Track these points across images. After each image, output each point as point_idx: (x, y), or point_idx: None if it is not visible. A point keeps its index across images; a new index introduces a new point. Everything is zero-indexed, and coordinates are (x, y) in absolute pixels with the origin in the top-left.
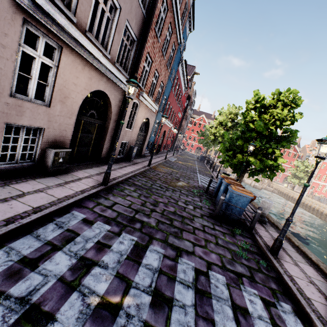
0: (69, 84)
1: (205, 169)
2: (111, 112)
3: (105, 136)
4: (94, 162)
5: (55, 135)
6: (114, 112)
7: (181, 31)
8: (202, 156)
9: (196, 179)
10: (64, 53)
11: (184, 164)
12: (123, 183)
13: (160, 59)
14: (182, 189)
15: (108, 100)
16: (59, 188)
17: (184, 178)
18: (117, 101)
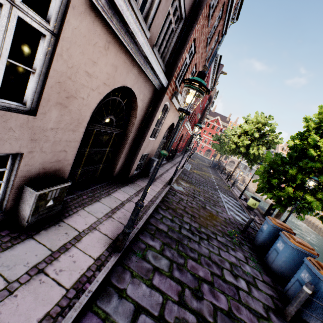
0: (77, 73)
1: (221, 181)
2: (135, 117)
3: (122, 149)
4: (103, 184)
5: (45, 161)
6: (139, 117)
7: (230, 18)
8: (216, 162)
9: (222, 204)
10: (73, 10)
11: (201, 174)
12: (143, 230)
13: (202, 50)
14: (216, 232)
15: (134, 101)
16: (32, 284)
17: (209, 203)
18: (145, 102)
